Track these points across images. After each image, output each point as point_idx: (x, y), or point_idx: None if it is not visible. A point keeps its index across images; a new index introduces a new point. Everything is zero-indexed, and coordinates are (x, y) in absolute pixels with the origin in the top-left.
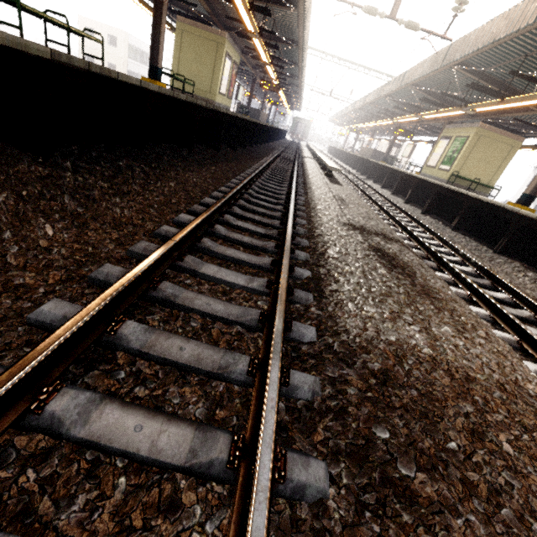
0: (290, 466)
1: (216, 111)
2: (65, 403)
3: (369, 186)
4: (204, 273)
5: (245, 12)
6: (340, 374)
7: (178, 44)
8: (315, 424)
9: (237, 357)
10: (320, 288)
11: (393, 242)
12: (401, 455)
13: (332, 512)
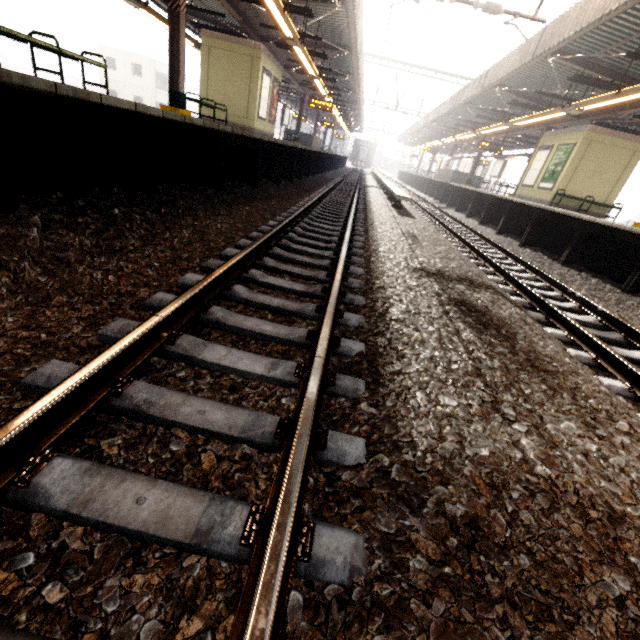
0: None
1: (247, 137)
2: None
3: (450, 216)
4: (205, 359)
5: (279, 13)
6: (399, 527)
7: (205, 64)
8: (352, 639)
9: (229, 509)
10: (376, 369)
11: (482, 289)
12: None
13: None
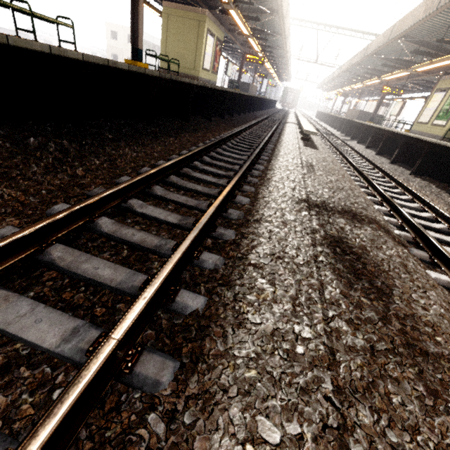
0: None
1: (177, 81)
2: None
3: (351, 147)
4: None
5: None
6: None
7: (165, 28)
8: None
9: None
10: (202, 341)
11: (364, 223)
12: None
13: None
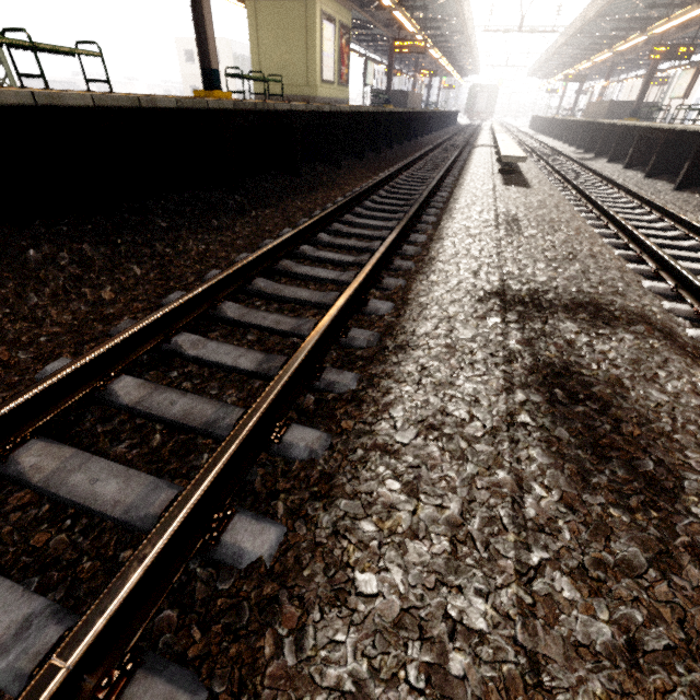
0: None
1: (270, 111)
2: None
3: (595, 172)
4: None
5: None
6: None
7: (253, 26)
8: None
9: None
10: (257, 638)
11: (619, 325)
12: None
13: None
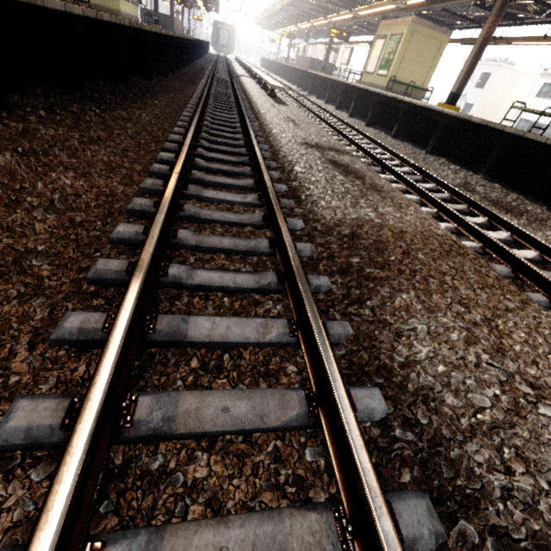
0: (310, 279)
1: (138, 29)
2: (177, 270)
3: (313, 103)
4: (207, 196)
5: None
6: (325, 241)
7: None
8: (317, 265)
9: (259, 240)
10: (297, 196)
11: (344, 154)
12: (366, 266)
13: (336, 292)
